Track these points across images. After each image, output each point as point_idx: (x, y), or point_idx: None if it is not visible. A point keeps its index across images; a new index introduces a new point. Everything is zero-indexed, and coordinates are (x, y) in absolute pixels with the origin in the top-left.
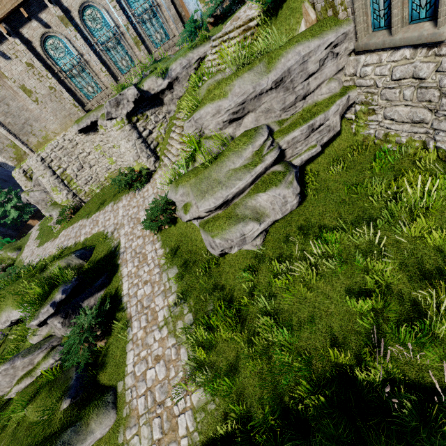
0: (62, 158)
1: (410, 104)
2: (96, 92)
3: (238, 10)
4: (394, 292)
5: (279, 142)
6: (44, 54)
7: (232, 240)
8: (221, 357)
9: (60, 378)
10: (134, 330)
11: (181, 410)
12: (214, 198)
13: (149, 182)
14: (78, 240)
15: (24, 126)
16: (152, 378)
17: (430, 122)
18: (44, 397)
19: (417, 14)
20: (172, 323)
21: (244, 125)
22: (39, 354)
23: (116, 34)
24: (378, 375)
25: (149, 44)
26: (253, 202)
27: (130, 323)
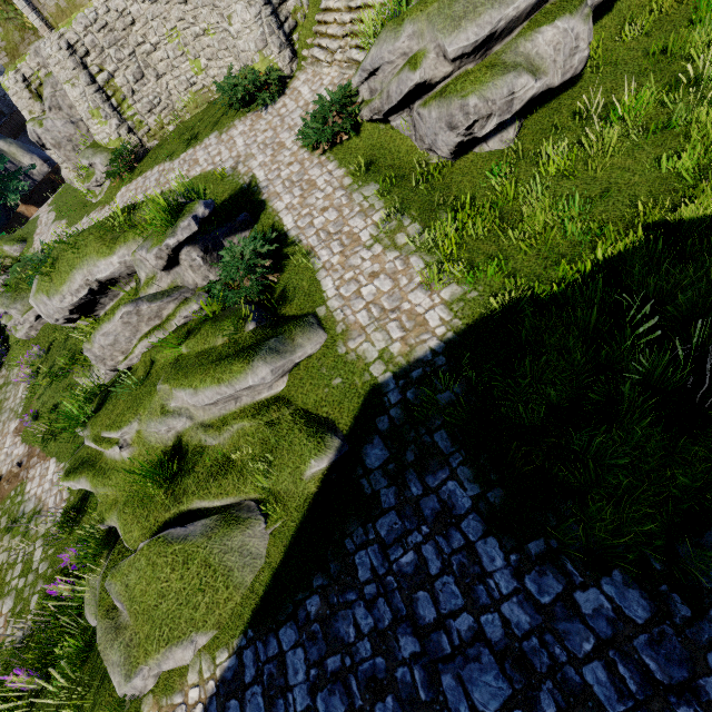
0: (105, 50)
1: None
2: None
3: None
4: None
5: None
6: None
7: (494, 101)
8: (476, 253)
9: (222, 314)
10: (323, 258)
11: (428, 308)
12: (478, 26)
13: (284, 94)
14: (167, 188)
15: None
16: (373, 292)
17: None
18: (211, 326)
19: None
20: (387, 238)
21: None
22: (169, 303)
23: None
24: (704, 218)
25: None
26: (528, 46)
27: (313, 253)
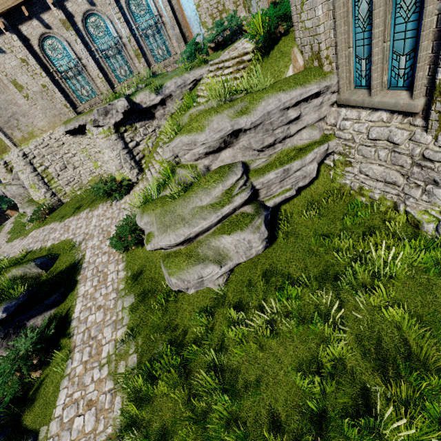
0: (45, 156)
1: (384, 165)
2: (90, 96)
3: (238, 40)
4: (346, 368)
5: (253, 182)
6: (41, 52)
7: (189, 281)
8: (157, 415)
9: None
10: (74, 363)
11: None
12: (176, 235)
13: (129, 193)
14: (44, 245)
15: (9, 119)
16: (79, 428)
17: (401, 186)
18: None
19: (395, 82)
20: (115, 362)
21: (221, 159)
22: None
23: (117, 44)
24: None
25: (150, 57)
26: (217, 242)
27: (72, 353)
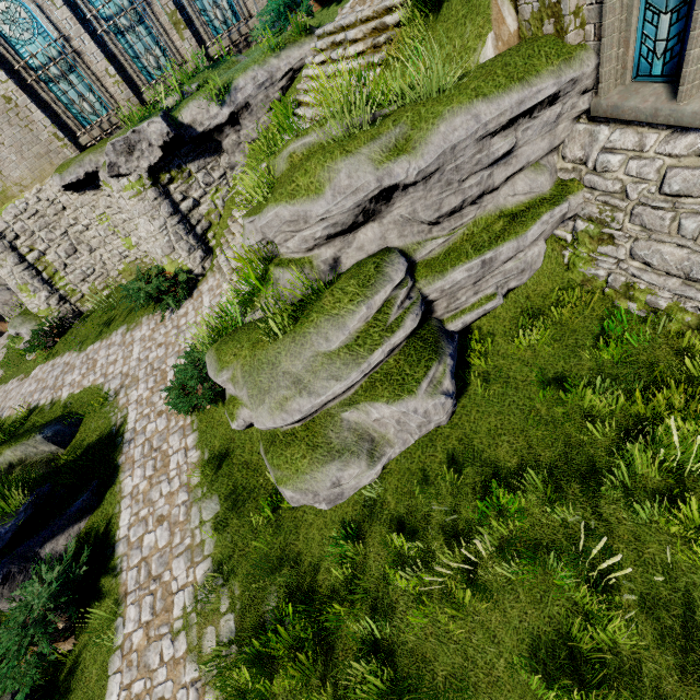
0: (36, 233)
1: (691, 247)
2: (98, 113)
3: None
4: (627, 664)
5: (424, 288)
6: None
7: (316, 492)
8: None
9: None
10: (127, 626)
11: None
12: (284, 411)
13: (191, 296)
14: (57, 396)
15: None
16: None
17: None
18: None
19: None
20: (197, 627)
21: (358, 246)
22: None
23: (134, 2)
24: None
25: (200, 27)
26: (363, 416)
27: (123, 606)
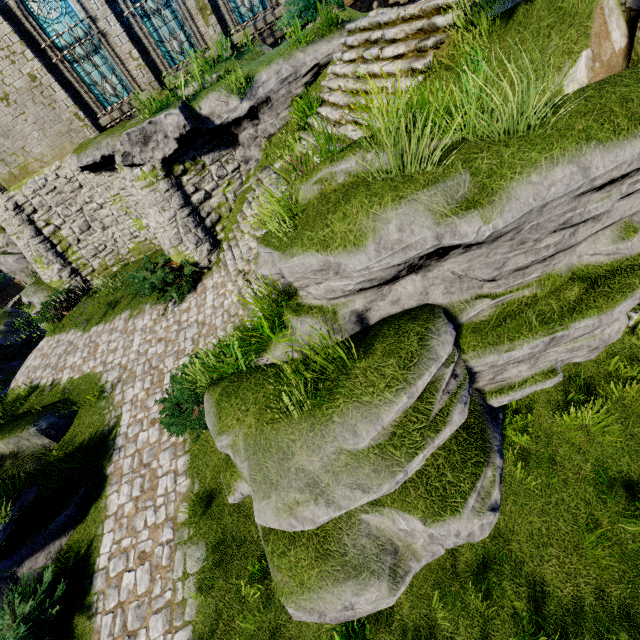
0: (53, 208)
1: None
2: (119, 95)
3: None
4: None
5: (471, 360)
6: (18, 7)
7: (322, 612)
8: None
9: None
10: None
11: None
12: (294, 517)
13: (195, 290)
14: (58, 378)
15: None
16: None
17: None
18: None
19: None
20: None
21: (393, 298)
22: None
23: None
24: None
25: (226, 13)
26: (387, 522)
27: None
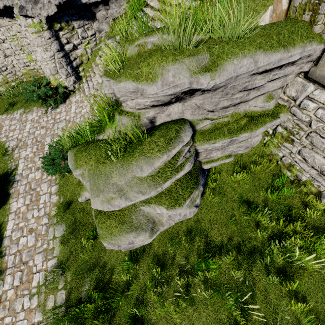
0: None
1: None
2: None
3: None
4: None
5: (197, 146)
6: None
7: (119, 245)
8: None
9: None
10: (5, 286)
11: None
12: (110, 204)
13: (64, 102)
14: None
15: None
16: None
17: None
18: None
19: None
20: (44, 294)
21: (168, 113)
22: None
23: None
24: None
25: None
26: (152, 210)
27: (4, 275)
